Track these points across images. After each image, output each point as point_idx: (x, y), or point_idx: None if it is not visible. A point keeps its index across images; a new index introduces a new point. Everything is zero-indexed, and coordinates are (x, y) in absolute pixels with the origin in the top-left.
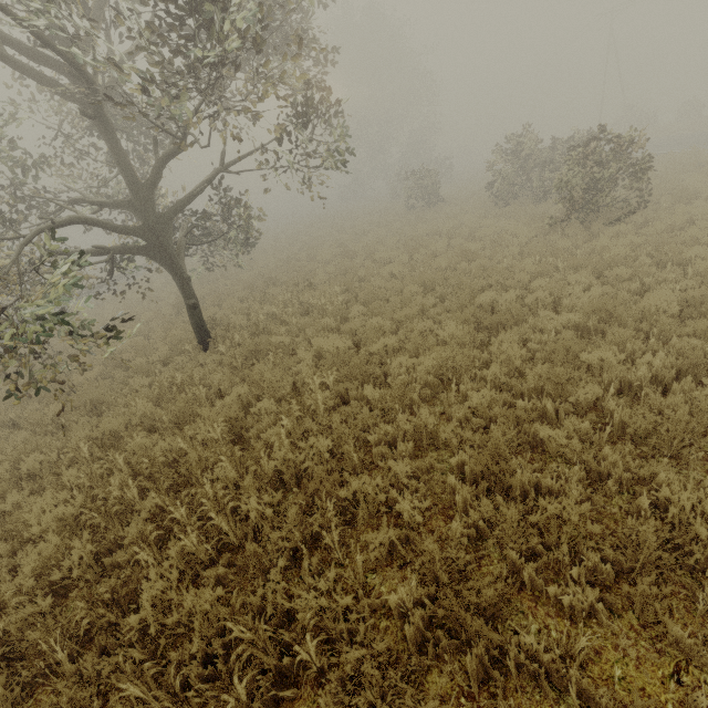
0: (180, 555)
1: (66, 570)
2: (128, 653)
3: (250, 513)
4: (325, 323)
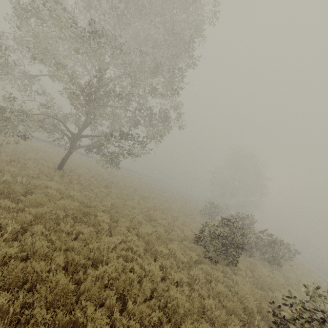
0: None
1: None
2: None
3: None
4: (74, 187)
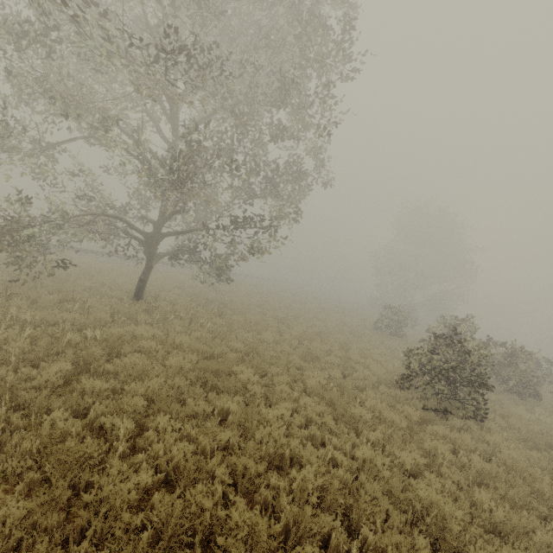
0: None
1: None
2: None
3: None
4: (175, 327)
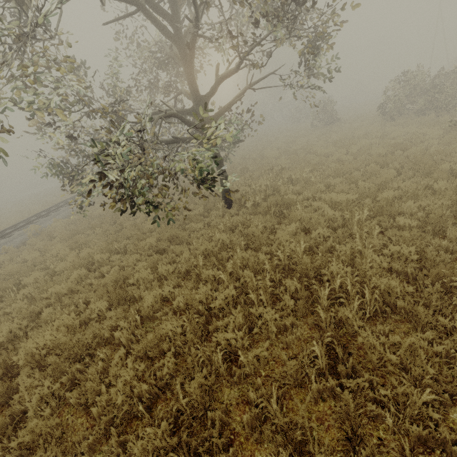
0: (343, 318)
1: (258, 327)
2: (365, 376)
3: (398, 289)
4: (318, 188)
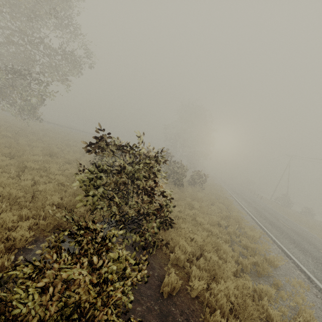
0: None
1: None
2: None
3: None
4: None
